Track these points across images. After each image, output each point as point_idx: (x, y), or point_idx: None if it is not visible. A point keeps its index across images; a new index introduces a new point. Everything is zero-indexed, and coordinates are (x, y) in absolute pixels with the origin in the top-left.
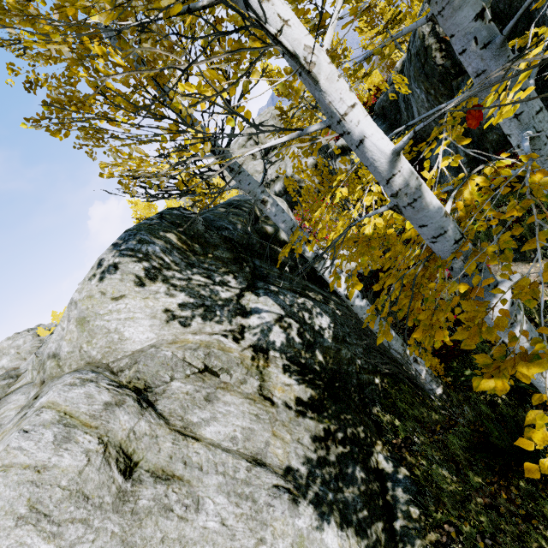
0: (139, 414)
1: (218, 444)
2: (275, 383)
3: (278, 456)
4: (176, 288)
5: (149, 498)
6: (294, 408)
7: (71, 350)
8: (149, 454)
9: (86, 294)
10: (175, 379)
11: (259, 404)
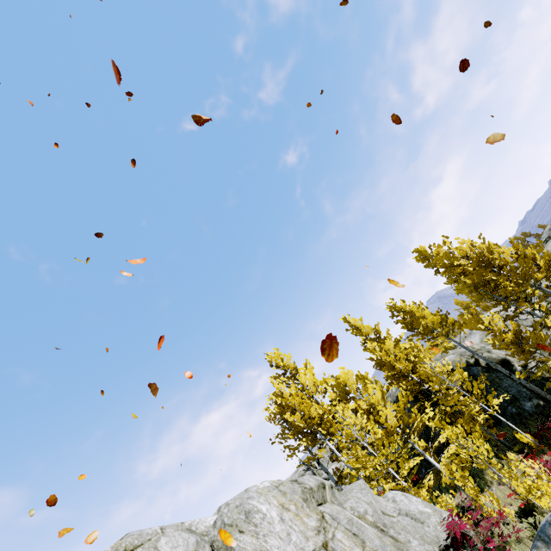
0: None
1: None
2: None
3: None
4: None
5: None
6: None
7: None
8: None
9: None
10: None
11: None
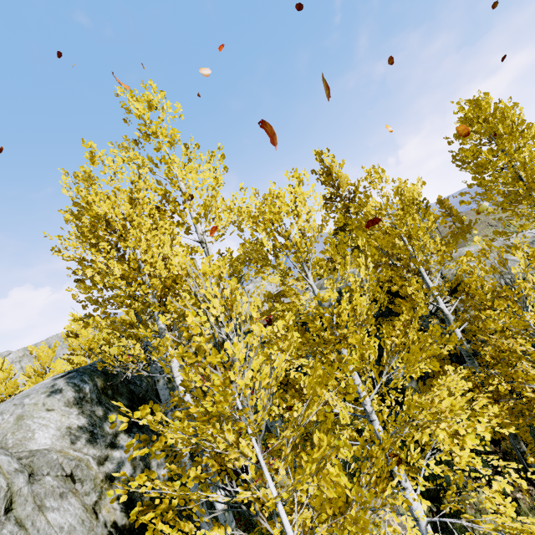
0: (27, 482)
1: (52, 526)
2: (107, 503)
3: None
4: (83, 415)
5: (9, 530)
6: (109, 528)
7: None
8: (19, 508)
9: (35, 402)
10: (49, 475)
11: (89, 514)
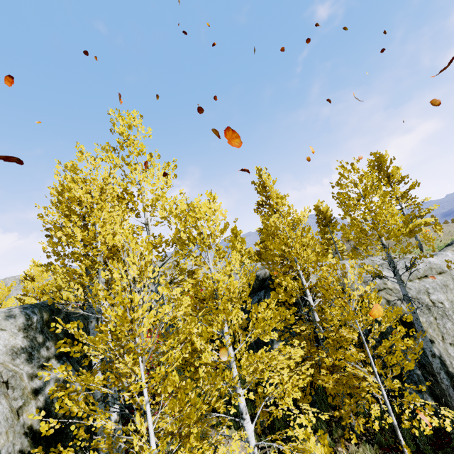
0: None
1: None
2: (29, 409)
3: (0, 442)
4: (27, 338)
5: None
6: (26, 429)
7: None
8: None
9: None
10: None
11: (13, 414)
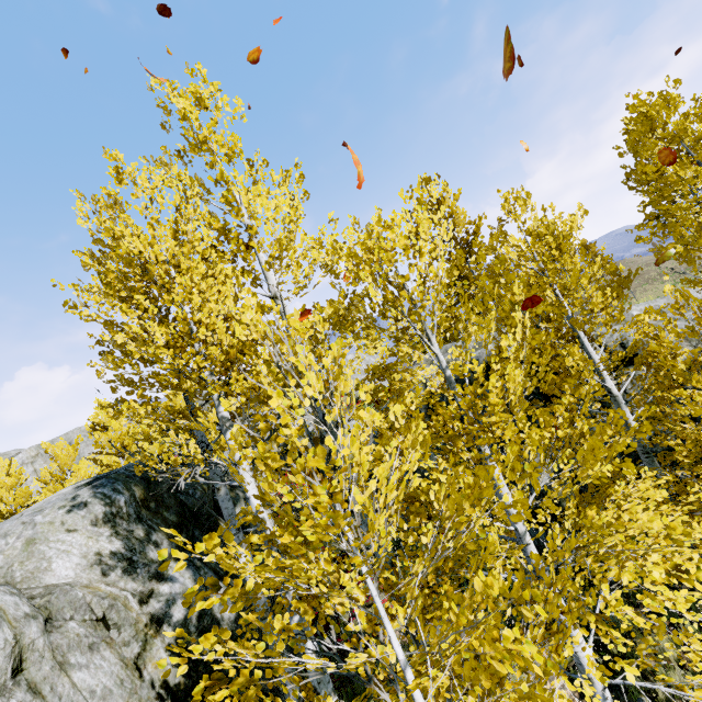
0: (42, 632)
1: (80, 690)
2: (153, 655)
3: None
4: (118, 536)
5: (19, 700)
6: (158, 689)
7: (2, 565)
8: (33, 668)
9: (50, 520)
10: (73, 619)
11: (130, 671)
